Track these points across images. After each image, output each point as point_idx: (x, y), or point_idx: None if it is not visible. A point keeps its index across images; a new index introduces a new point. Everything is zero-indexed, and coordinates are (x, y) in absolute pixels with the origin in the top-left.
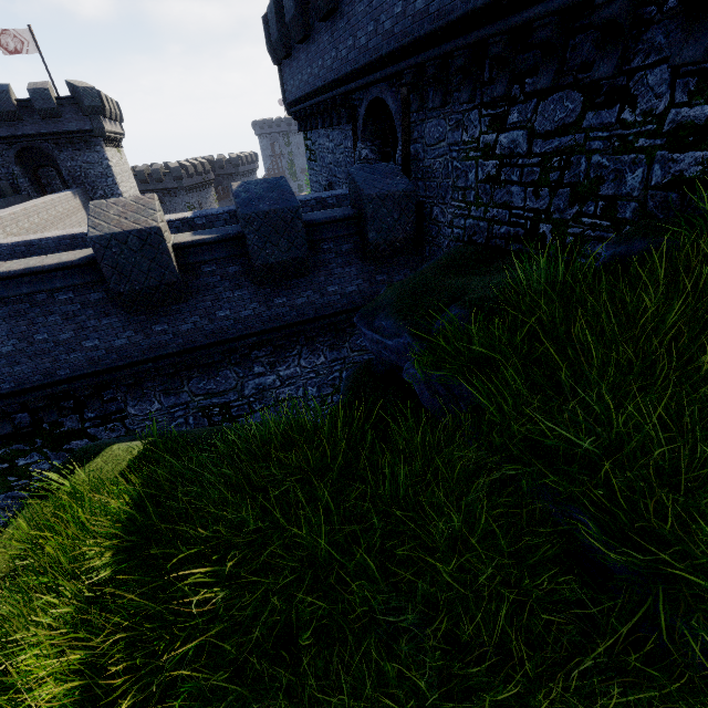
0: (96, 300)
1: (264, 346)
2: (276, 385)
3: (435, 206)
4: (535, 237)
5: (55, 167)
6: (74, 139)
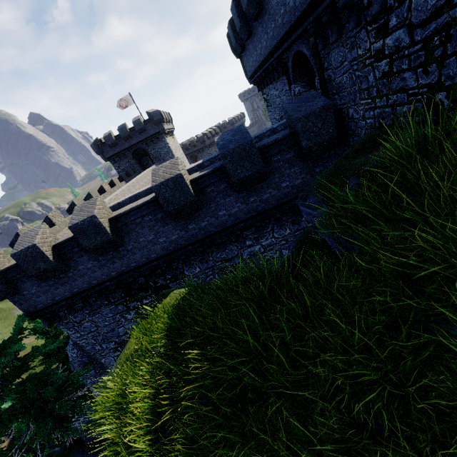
0: (161, 217)
1: (250, 228)
2: (261, 251)
3: (349, 108)
4: (433, 106)
5: (147, 155)
6: (153, 139)
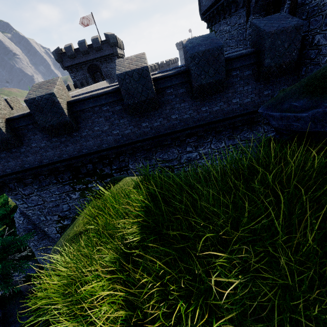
0: (118, 110)
1: (193, 136)
2: (197, 158)
3: (317, 34)
4: None
5: (100, 72)
6: (107, 59)
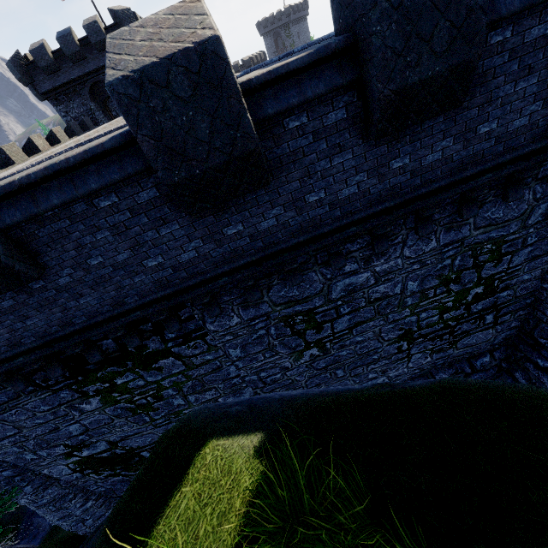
0: (147, 201)
1: (359, 237)
2: (368, 284)
3: None
4: None
5: None
6: None
